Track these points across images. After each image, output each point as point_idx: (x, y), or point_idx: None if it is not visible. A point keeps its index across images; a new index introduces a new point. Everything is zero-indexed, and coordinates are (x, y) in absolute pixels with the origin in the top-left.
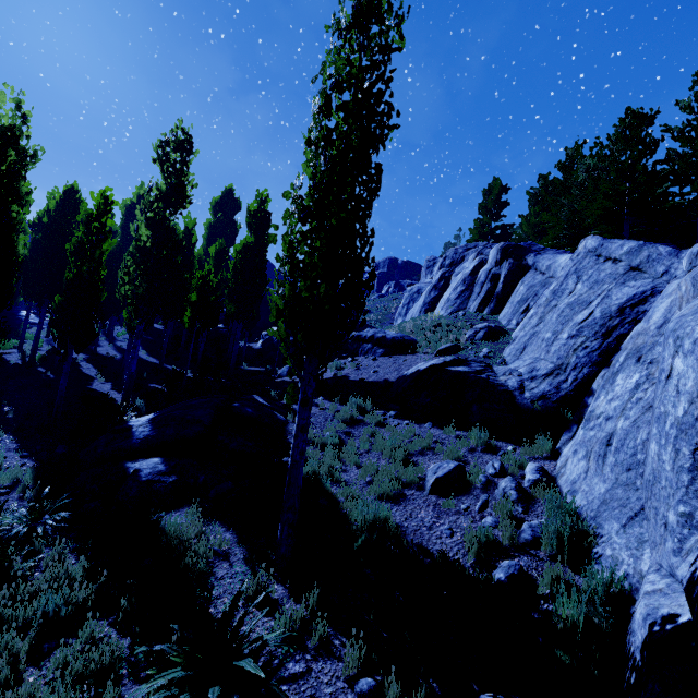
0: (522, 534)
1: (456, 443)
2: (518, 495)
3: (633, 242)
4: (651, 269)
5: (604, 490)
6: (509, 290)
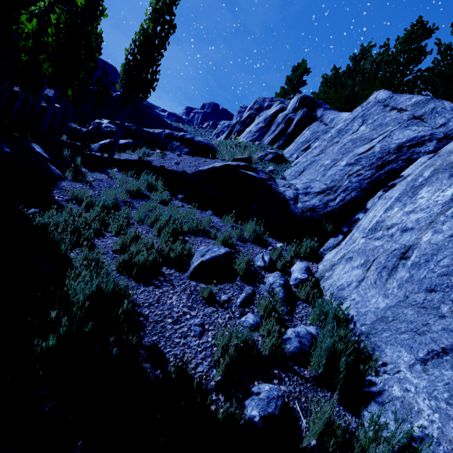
0: (287, 345)
1: (231, 231)
2: (285, 294)
3: (421, 96)
4: (432, 120)
5: (385, 305)
6: (297, 133)
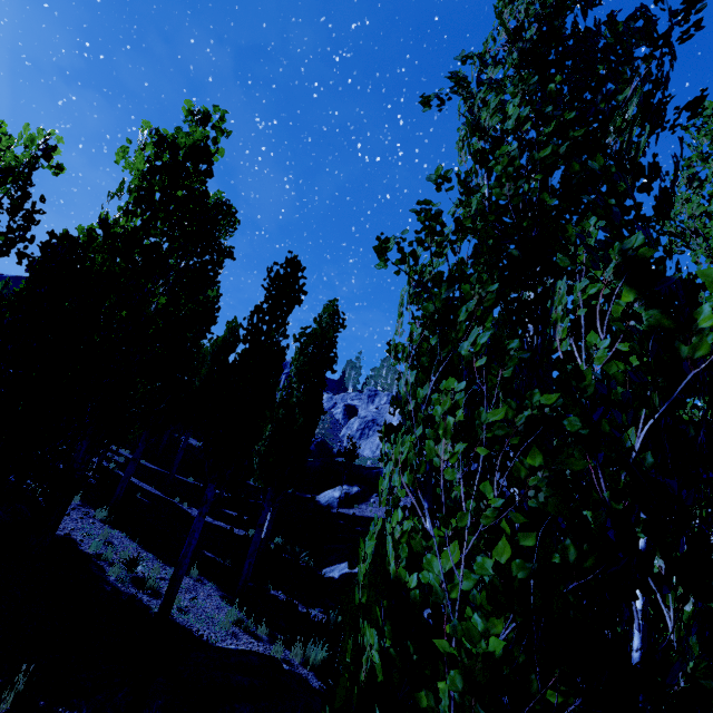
0: None
1: None
2: None
3: None
4: None
5: None
6: None
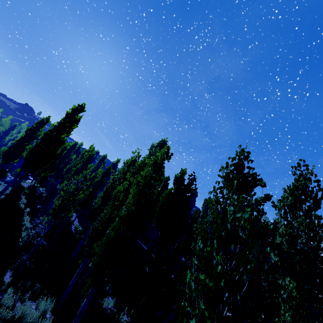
0: None
1: None
2: None
3: None
4: None
5: None
6: None
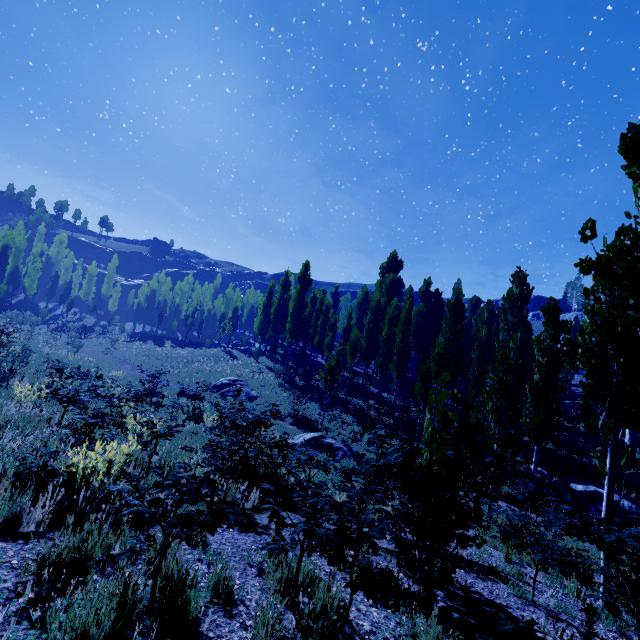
0: None
1: None
2: None
3: None
4: None
5: None
6: None
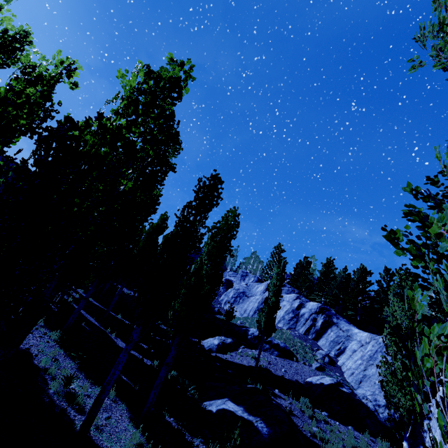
0: None
1: (378, 446)
2: None
3: None
4: None
5: None
6: (323, 330)
